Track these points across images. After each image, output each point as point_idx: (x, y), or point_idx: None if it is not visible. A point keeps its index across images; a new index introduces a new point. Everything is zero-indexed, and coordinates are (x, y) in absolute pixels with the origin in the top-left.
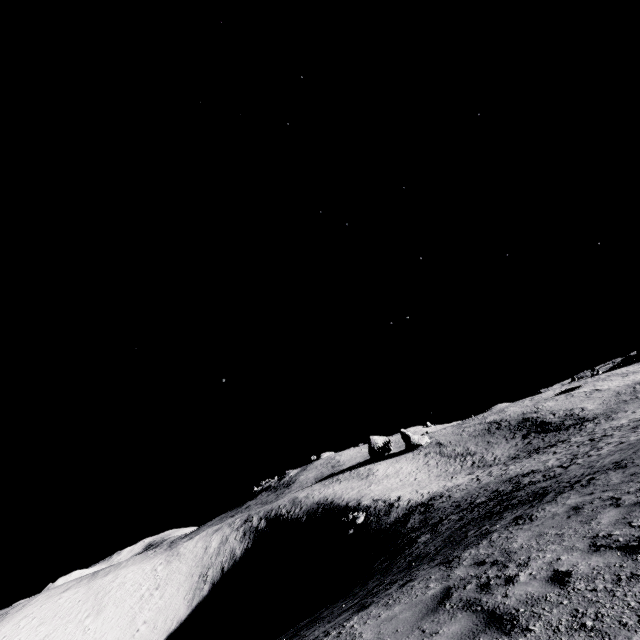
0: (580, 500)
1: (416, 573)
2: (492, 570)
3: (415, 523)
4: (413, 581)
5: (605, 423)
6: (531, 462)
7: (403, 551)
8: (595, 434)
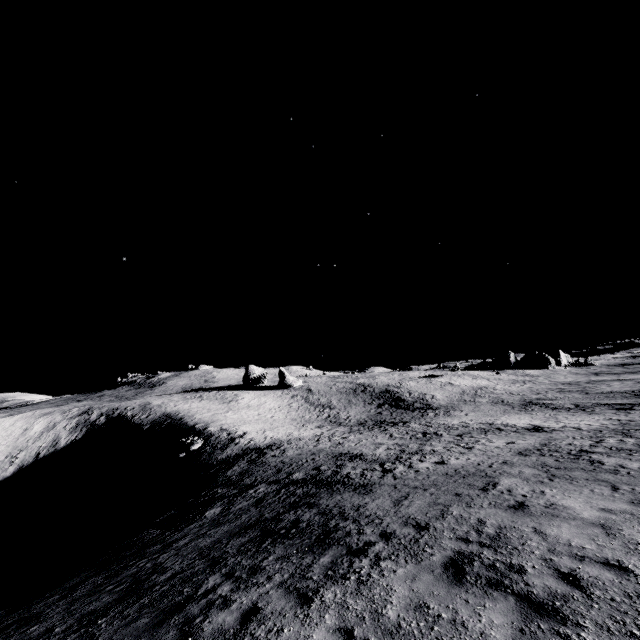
0: None
1: None
2: None
3: (235, 473)
4: None
5: (442, 417)
6: (368, 439)
7: (183, 522)
8: (430, 427)
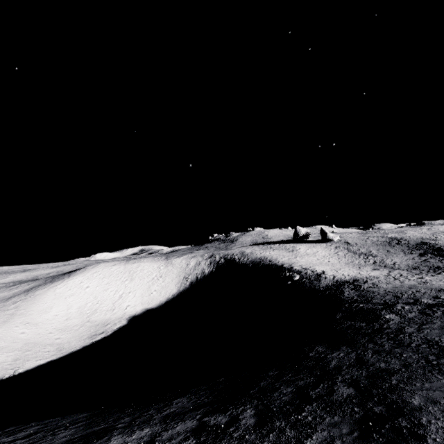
0: None
1: None
2: None
3: (353, 295)
4: None
5: None
6: None
7: (373, 319)
8: None
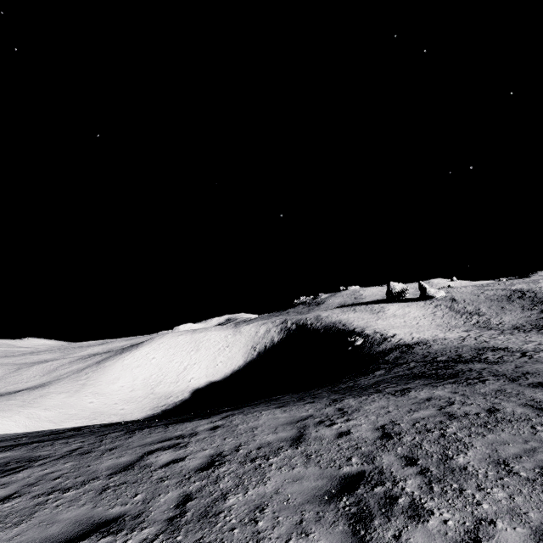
0: (442, 394)
1: (323, 399)
2: (336, 416)
3: (391, 358)
4: (310, 404)
5: None
6: (518, 338)
7: (362, 376)
8: None
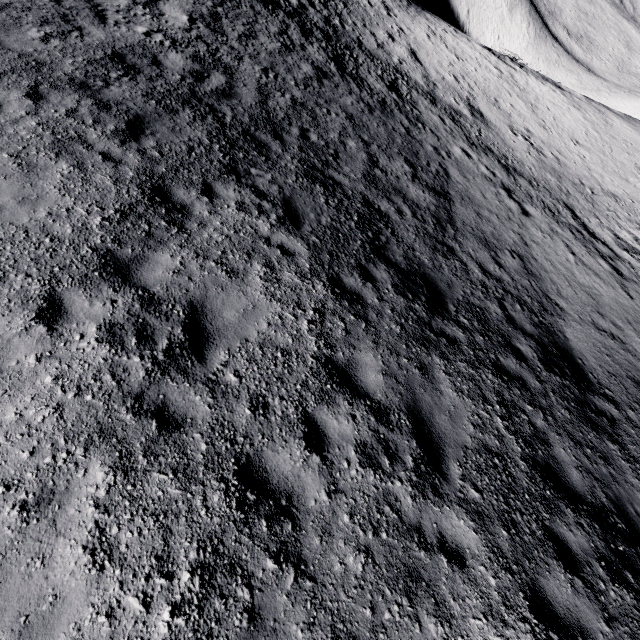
0: None
1: None
2: None
3: None
4: None
5: None
6: None
7: None
8: None
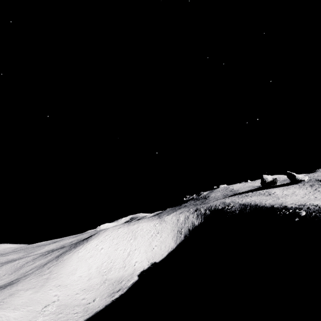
0: None
1: None
2: None
3: None
4: None
5: None
6: None
7: None
8: None
